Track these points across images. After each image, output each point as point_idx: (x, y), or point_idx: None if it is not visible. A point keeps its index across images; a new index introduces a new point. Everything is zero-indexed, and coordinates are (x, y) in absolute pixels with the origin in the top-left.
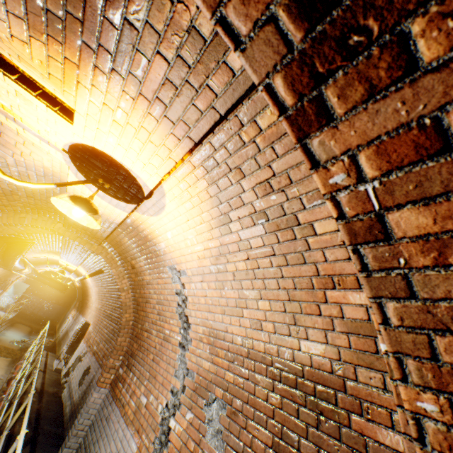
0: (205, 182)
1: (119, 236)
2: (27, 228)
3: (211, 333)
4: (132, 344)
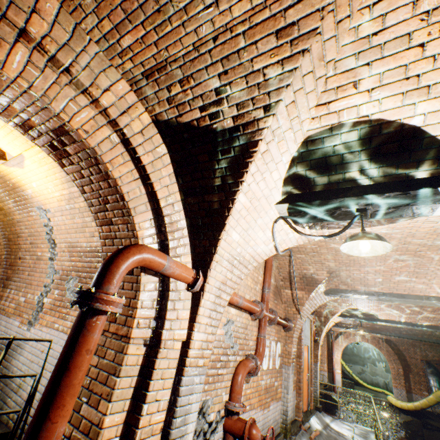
0: None
1: None
2: None
3: (70, 246)
4: (7, 272)
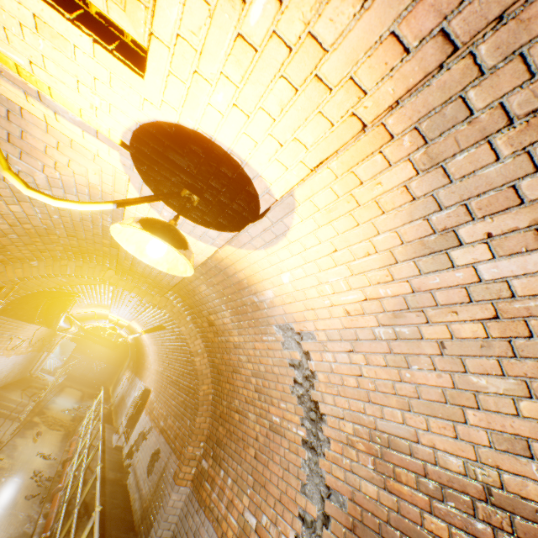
0: (408, 167)
1: (192, 283)
2: (70, 279)
3: (374, 438)
4: (216, 427)
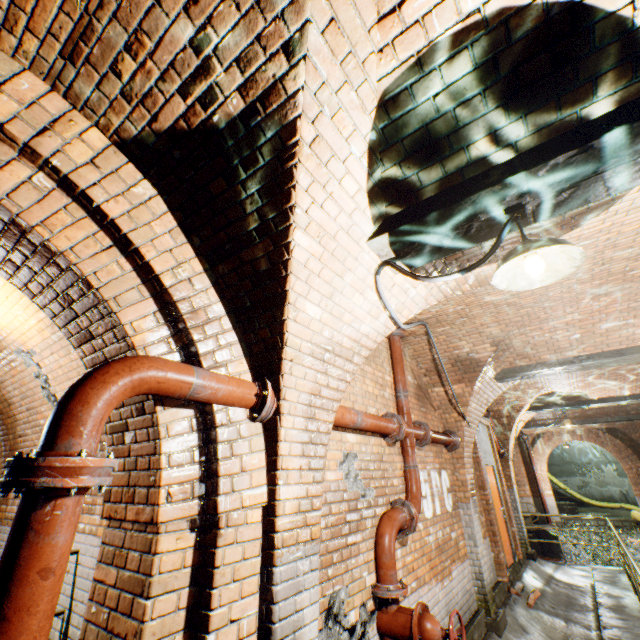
0: None
1: None
2: None
3: None
4: None
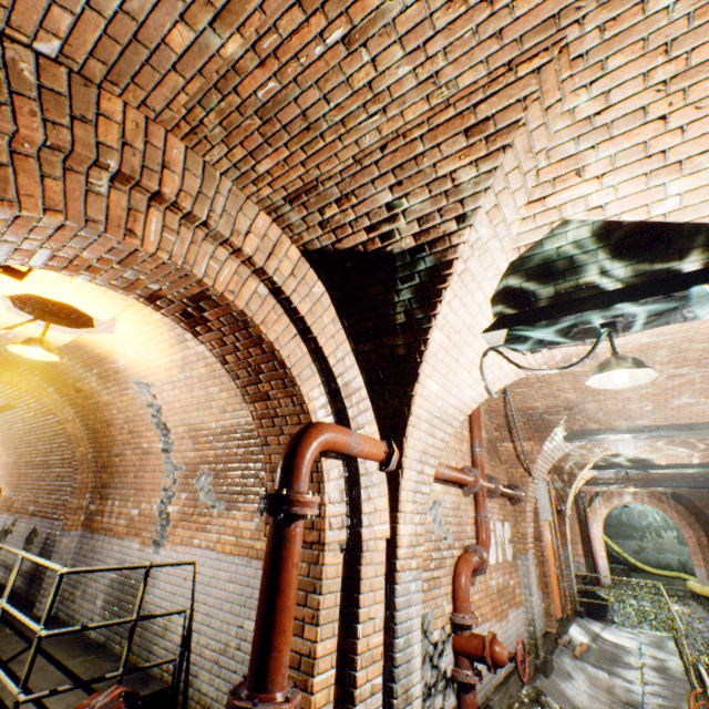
0: (160, 315)
1: None
2: None
3: (191, 429)
4: (101, 476)
